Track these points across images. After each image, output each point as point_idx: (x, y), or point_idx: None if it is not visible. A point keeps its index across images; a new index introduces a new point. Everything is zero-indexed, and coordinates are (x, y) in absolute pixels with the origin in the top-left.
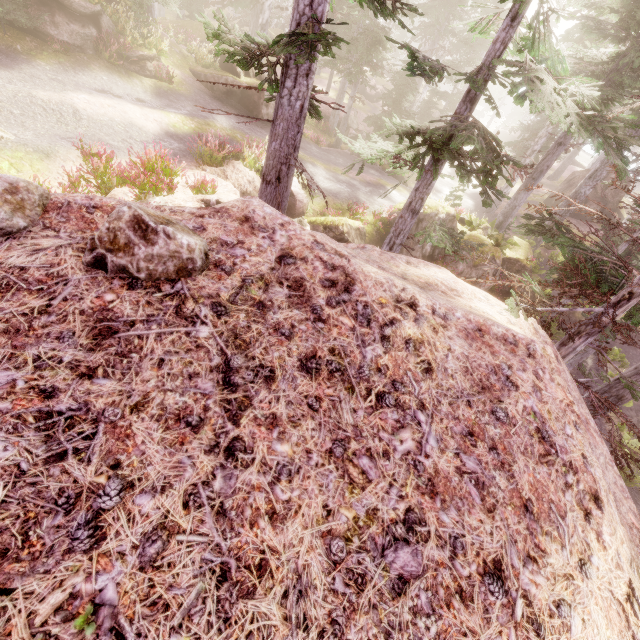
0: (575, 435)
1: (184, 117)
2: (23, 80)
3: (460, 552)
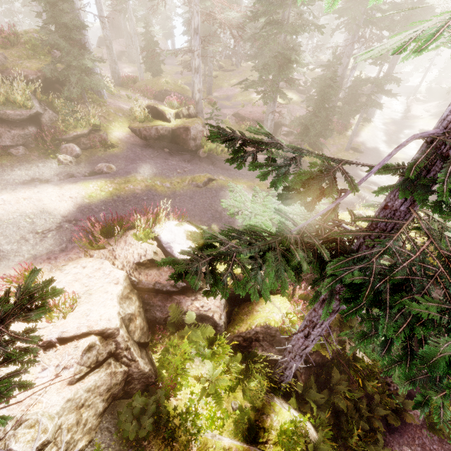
0: None
1: (104, 182)
2: None
3: None
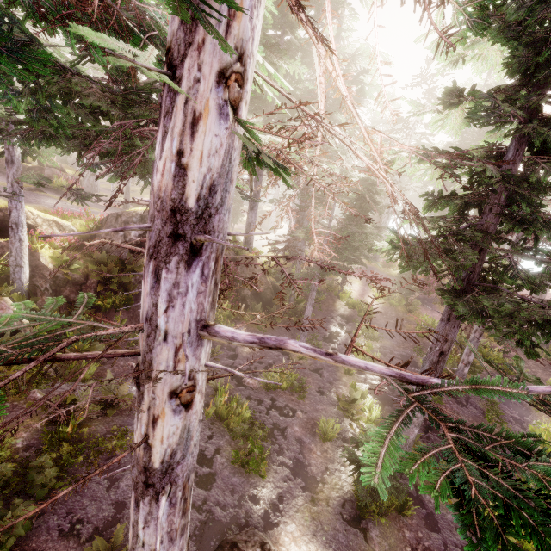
0: None
1: None
2: None
3: None
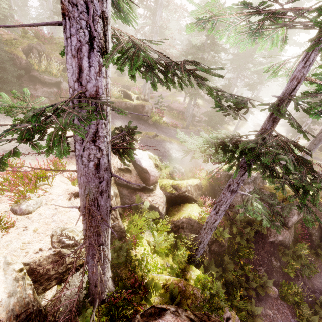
0: None
1: None
2: (6, 117)
3: None
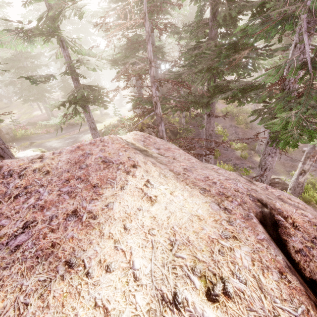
0: (125, 153)
1: None
2: None
3: (54, 219)
